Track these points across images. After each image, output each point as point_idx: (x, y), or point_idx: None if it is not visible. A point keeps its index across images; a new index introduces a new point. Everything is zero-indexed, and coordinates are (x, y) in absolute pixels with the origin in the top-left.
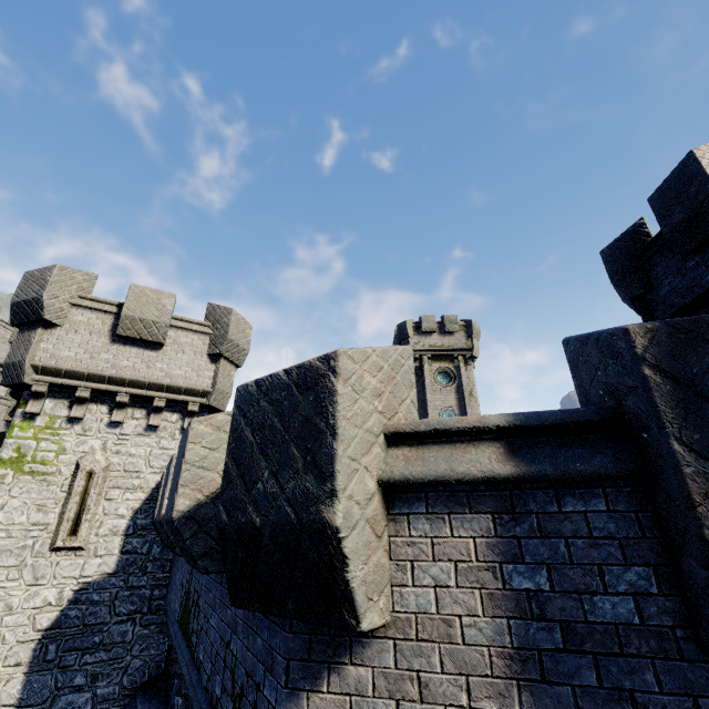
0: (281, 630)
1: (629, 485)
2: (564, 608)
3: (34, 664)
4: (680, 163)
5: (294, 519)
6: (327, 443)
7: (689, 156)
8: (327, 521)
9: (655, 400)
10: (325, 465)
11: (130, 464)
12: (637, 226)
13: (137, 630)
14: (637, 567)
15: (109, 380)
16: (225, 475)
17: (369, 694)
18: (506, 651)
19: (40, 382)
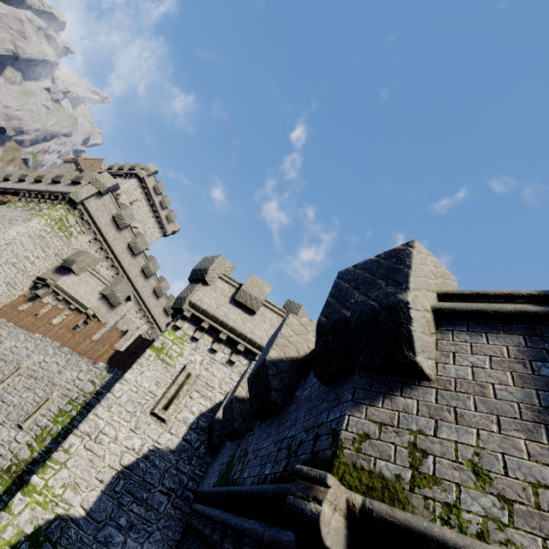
0: (350, 378)
1: None
2: None
3: (109, 487)
4: None
5: (376, 305)
6: (404, 272)
7: None
8: (401, 299)
9: None
10: (401, 280)
11: (210, 380)
12: None
13: (168, 507)
14: None
15: (220, 323)
16: (326, 304)
17: (413, 413)
18: (535, 407)
19: (188, 311)
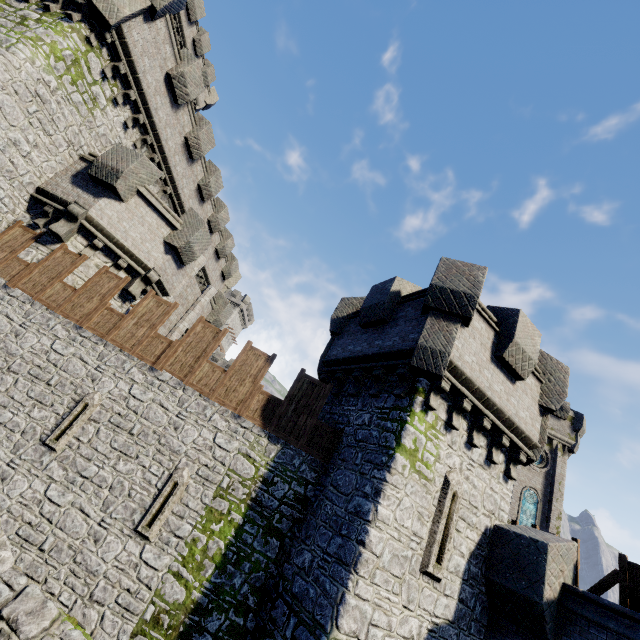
0: None
1: None
2: None
3: None
4: None
5: None
6: None
7: None
8: None
9: None
10: None
11: (472, 496)
12: None
13: None
14: None
15: (484, 400)
16: None
17: None
18: None
19: (447, 380)
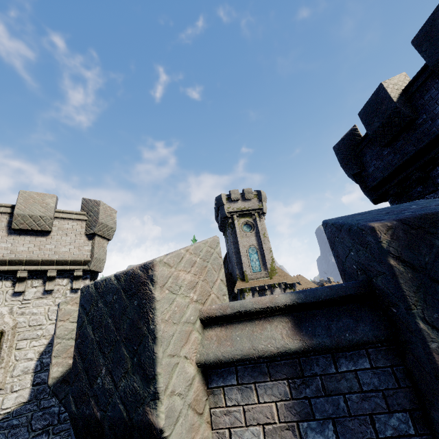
0: None
1: (384, 345)
2: None
3: None
4: (375, 91)
5: (126, 417)
6: (149, 347)
7: (380, 87)
8: (152, 423)
9: (401, 286)
10: (148, 368)
11: (33, 321)
12: (352, 130)
13: (51, 438)
14: (398, 413)
15: (9, 262)
16: (73, 368)
17: None
18: None
19: None
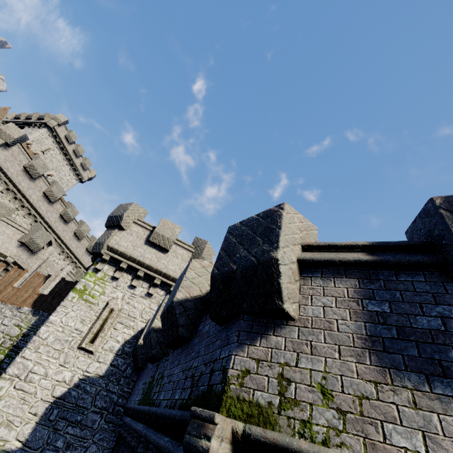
0: (237, 322)
1: (438, 271)
2: (398, 320)
3: (43, 418)
4: None
5: (255, 261)
6: (276, 231)
7: None
8: (273, 257)
9: (446, 221)
10: (274, 239)
11: (132, 312)
12: None
13: (102, 423)
14: (443, 306)
15: (137, 262)
16: (218, 257)
17: (282, 348)
18: (363, 336)
19: (107, 254)
